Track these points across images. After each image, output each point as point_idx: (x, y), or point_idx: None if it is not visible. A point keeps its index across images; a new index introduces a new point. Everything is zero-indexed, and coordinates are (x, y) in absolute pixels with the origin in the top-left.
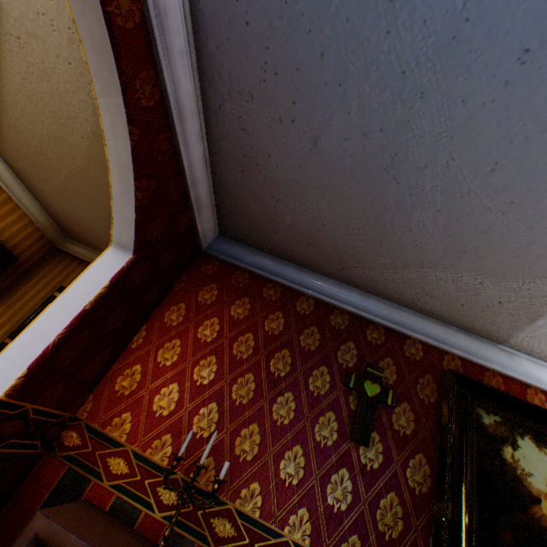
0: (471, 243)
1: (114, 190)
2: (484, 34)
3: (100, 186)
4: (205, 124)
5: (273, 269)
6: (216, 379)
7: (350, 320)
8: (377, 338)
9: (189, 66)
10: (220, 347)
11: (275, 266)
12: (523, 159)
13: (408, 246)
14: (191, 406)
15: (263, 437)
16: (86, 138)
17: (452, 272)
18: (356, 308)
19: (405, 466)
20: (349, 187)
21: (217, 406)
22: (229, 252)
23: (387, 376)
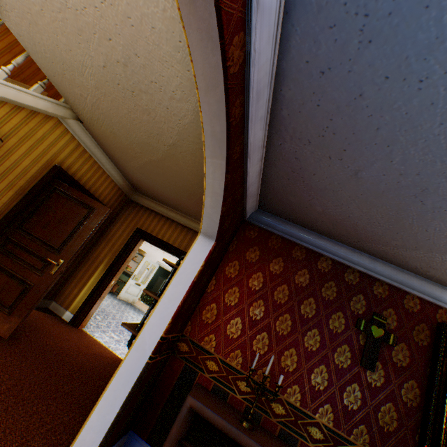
0: None
1: (206, 204)
2: None
3: (169, 170)
4: (265, 151)
5: (299, 235)
6: (264, 317)
7: (360, 278)
8: (381, 292)
9: (263, 124)
10: (265, 294)
11: (301, 233)
12: None
13: (421, 238)
14: (250, 333)
15: (299, 357)
16: (167, 145)
17: None
18: (365, 268)
19: (400, 387)
20: (378, 200)
21: (267, 334)
22: (265, 221)
23: (389, 322)
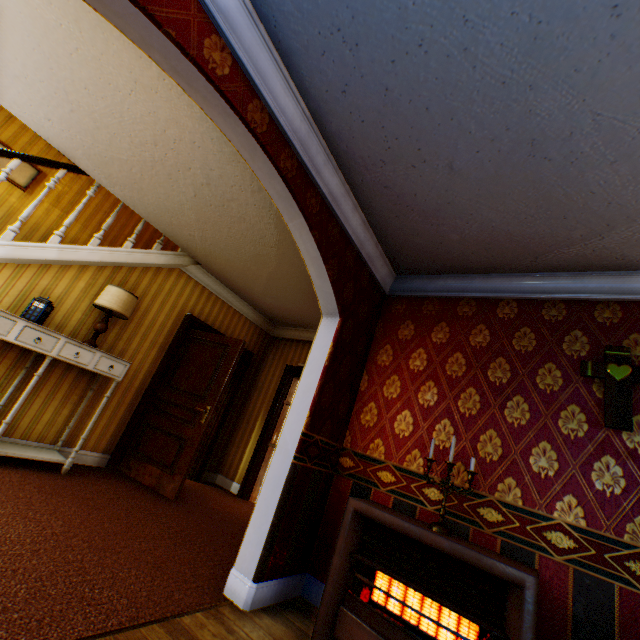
0: None
1: (312, 277)
2: (562, 21)
3: (290, 276)
4: (354, 197)
5: (458, 287)
6: (440, 400)
7: (568, 308)
8: (610, 316)
9: (331, 168)
10: (433, 372)
11: (460, 283)
12: None
13: (599, 208)
14: (426, 425)
15: (503, 439)
16: (274, 246)
17: None
18: (570, 293)
19: None
20: (500, 186)
21: (448, 421)
22: (410, 287)
23: (638, 354)
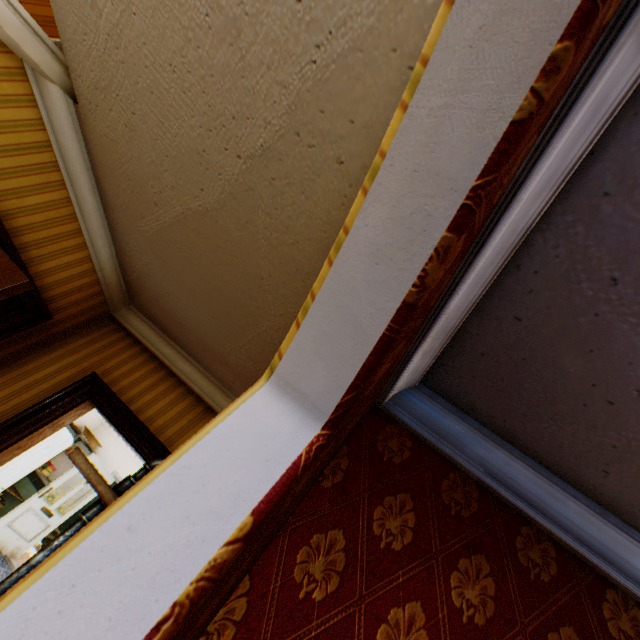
0: None
1: (351, 240)
2: None
3: (222, 243)
4: (588, 151)
5: (531, 491)
6: None
7: None
8: None
9: None
10: None
11: (538, 485)
12: None
13: None
14: None
15: None
16: (246, 156)
17: None
18: None
19: None
20: None
21: None
22: (434, 423)
23: None
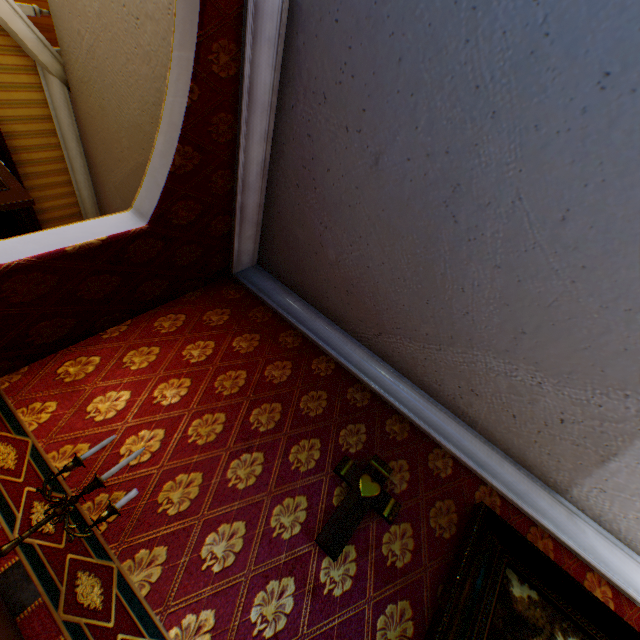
0: (532, 319)
1: (156, 150)
2: (563, 52)
3: None
4: (274, 125)
5: (301, 316)
6: (179, 405)
7: (372, 401)
8: (398, 432)
9: (273, 57)
10: (203, 372)
11: (305, 313)
12: (599, 208)
13: (457, 312)
14: (134, 422)
15: (203, 493)
16: None
17: (506, 360)
18: (384, 389)
19: (379, 609)
20: (403, 221)
21: (164, 434)
22: (260, 284)
23: (395, 481)
